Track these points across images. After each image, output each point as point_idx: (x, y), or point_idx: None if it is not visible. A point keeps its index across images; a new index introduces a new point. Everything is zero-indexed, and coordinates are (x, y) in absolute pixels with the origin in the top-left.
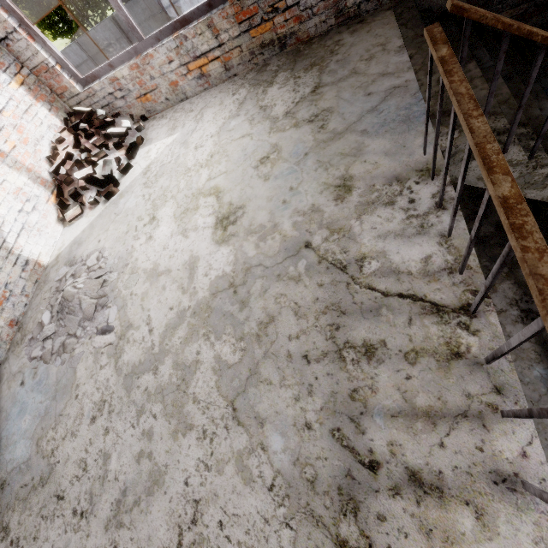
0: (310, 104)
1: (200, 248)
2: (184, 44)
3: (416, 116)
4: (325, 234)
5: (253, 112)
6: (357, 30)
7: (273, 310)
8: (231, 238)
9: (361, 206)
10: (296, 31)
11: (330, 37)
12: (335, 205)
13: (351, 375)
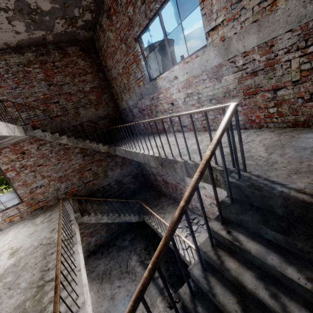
0: (48, 218)
1: (1, 264)
2: (6, 214)
3: (71, 213)
4: (46, 240)
5: (29, 225)
6: (63, 202)
7: (28, 261)
8: (15, 255)
9: (56, 231)
10: (46, 205)
11: (56, 204)
12: (50, 234)
13: (47, 259)
